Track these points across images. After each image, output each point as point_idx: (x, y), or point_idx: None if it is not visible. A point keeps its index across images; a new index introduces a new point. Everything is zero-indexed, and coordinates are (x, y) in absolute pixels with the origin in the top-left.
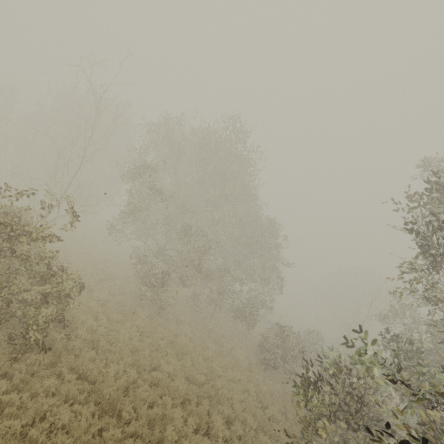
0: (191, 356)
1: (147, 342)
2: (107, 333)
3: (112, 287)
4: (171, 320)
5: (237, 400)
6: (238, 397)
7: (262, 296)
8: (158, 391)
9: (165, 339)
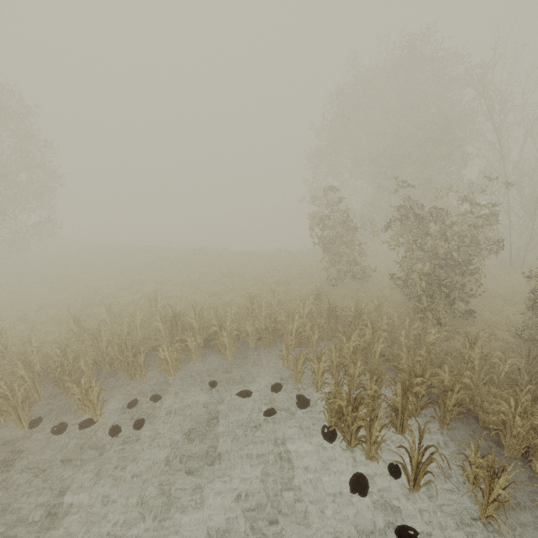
0: None
1: None
2: None
3: None
4: None
5: None
6: None
7: None
8: None
9: None
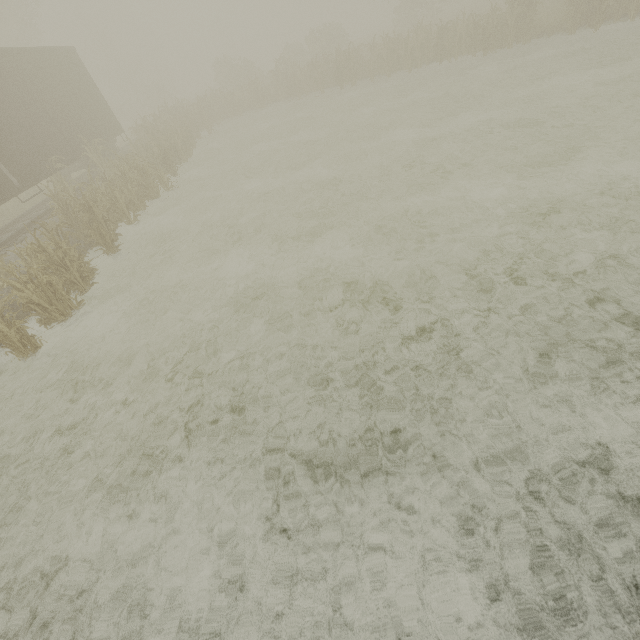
0: None
1: None
2: None
3: None
4: None
5: None
6: None
7: None
8: None
9: None
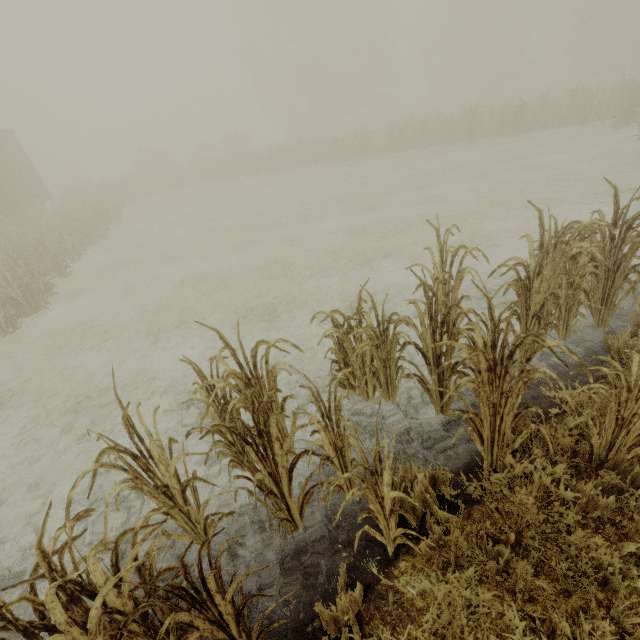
0: None
1: None
2: None
3: None
4: None
5: None
6: None
7: None
8: None
9: None
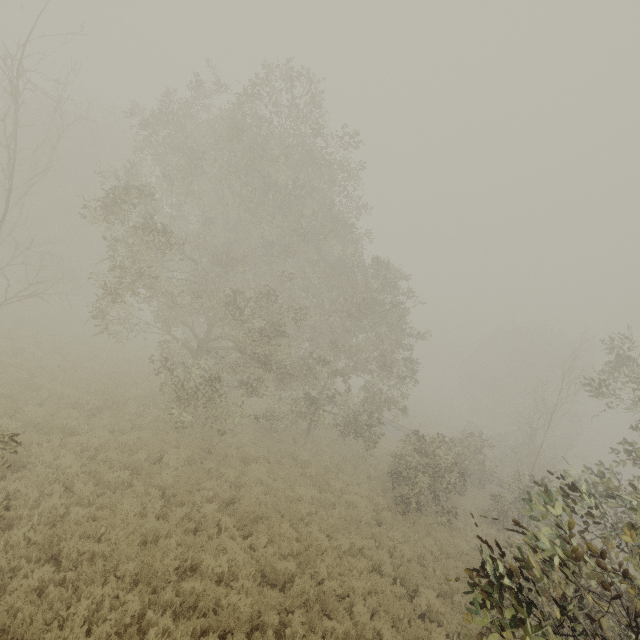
0: (268, 525)
1: (177, 516)
2: (93, 514)
3: (117, 420)
4: (231, 460)
5: (360, 594)
6: (362, 585)
7: (386, 388)
8: (190, 629)
9: (216, 501)
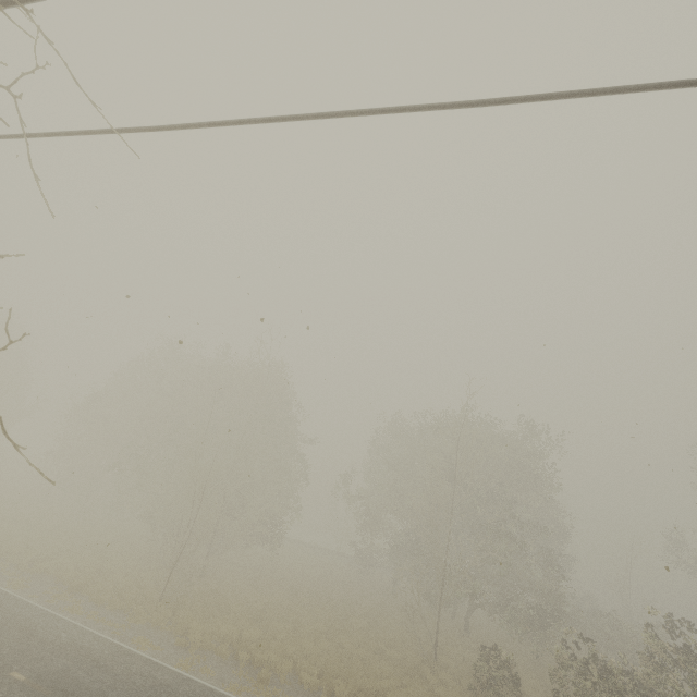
0: None
1: None
2: None
3: None
4: None
5: None
6: None
7: None
8: None
9: None
